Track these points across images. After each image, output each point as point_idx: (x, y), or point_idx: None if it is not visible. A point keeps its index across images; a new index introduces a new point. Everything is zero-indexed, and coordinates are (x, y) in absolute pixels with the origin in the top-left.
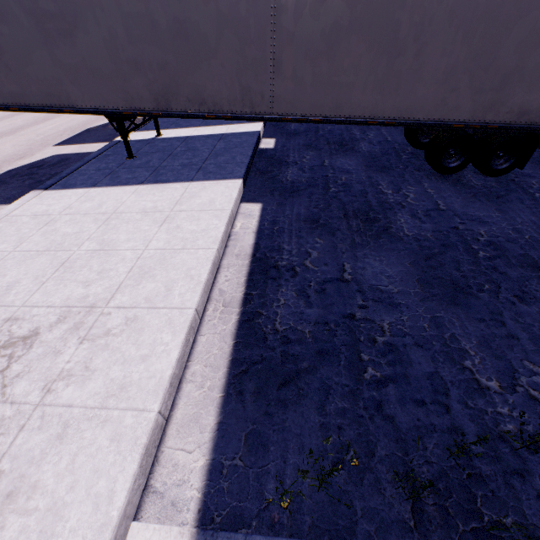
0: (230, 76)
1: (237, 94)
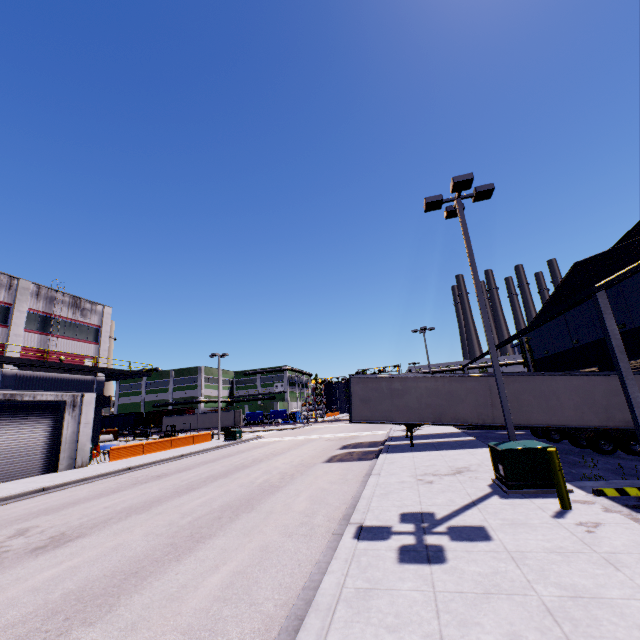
0: (471, 408)
1: (475, 415)
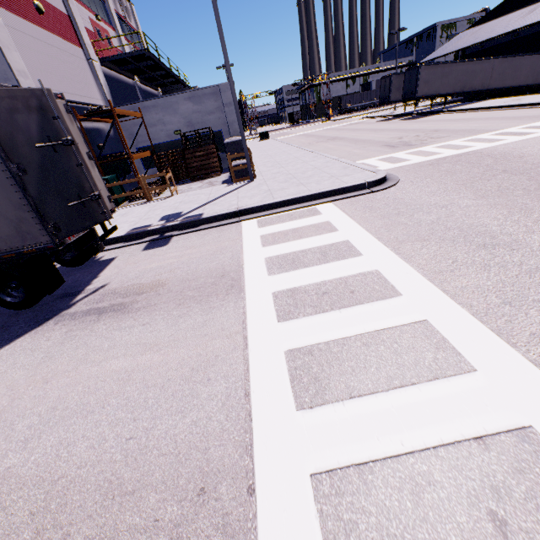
0: (480, 81)
1: (480, 85)
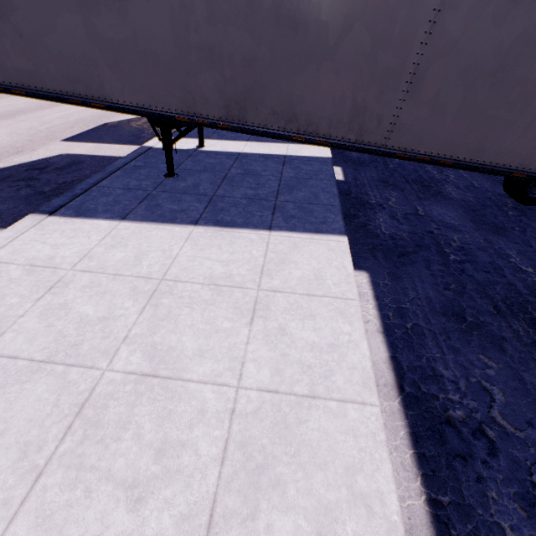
0: (343, 88)
1: (345, 113)
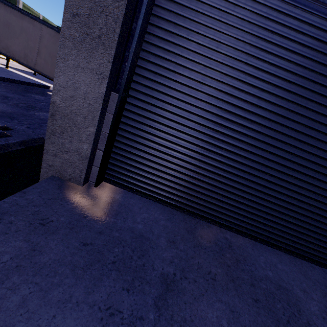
0: (22, 48)
1: (23, 55)
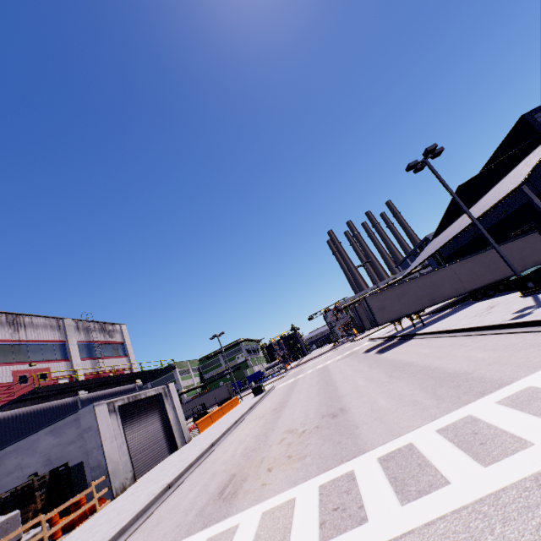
0: (449, 287)
1: (453, 291)
